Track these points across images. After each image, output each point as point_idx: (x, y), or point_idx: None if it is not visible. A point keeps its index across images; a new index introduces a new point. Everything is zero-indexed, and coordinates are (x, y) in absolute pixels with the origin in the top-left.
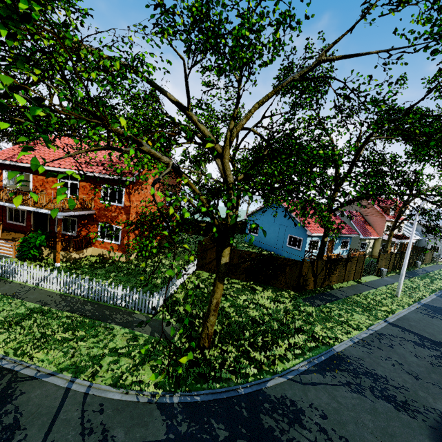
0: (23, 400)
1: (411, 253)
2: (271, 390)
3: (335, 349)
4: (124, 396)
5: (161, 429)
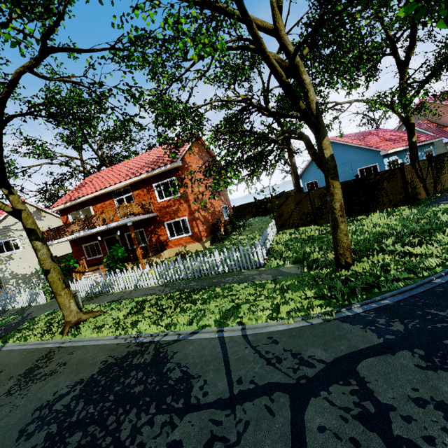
0: (180, 357)
1: None
2: None
3: None
4: (290, 325)
5: (369, 335)
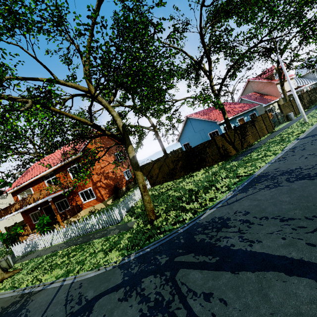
0: (32, 304)
1: (309, 92)
2: (204, 219)
3: (255, 174)
4: (97, 272)
5: (119, 278)
